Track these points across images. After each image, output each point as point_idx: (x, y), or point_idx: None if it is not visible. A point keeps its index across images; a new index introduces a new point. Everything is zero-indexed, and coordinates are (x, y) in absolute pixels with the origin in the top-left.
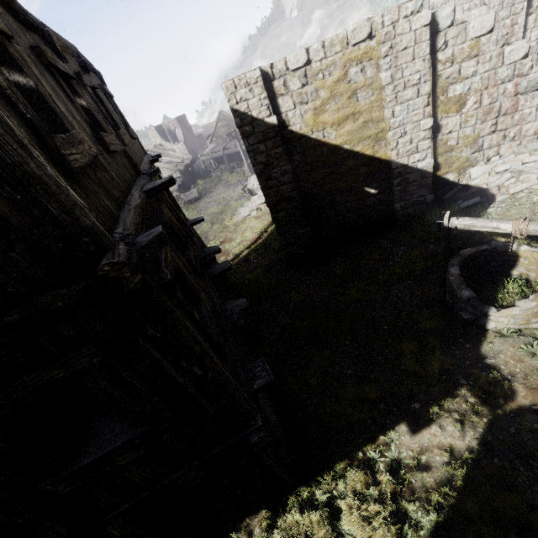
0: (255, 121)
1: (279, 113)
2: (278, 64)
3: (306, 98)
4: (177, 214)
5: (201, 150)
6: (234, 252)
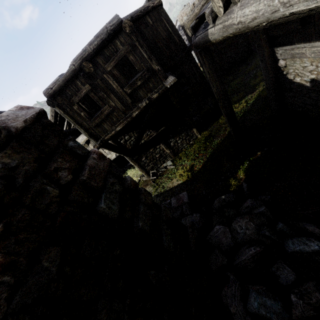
0: None
1: None
2: (196, 2)
3: None
4: None
5: None
6: None
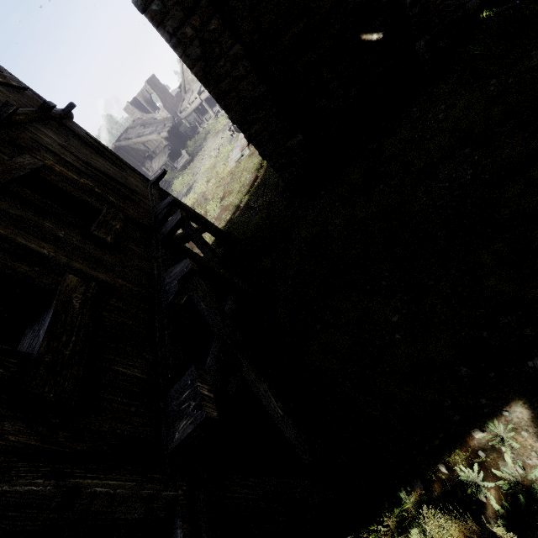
0: None
1: None
2: None
3: None
4: (99, 171)
5: (184, 109)
6: (235, 204)
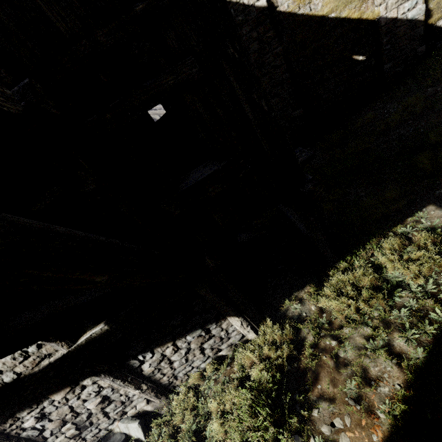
0: (247, 8)
1: None
2: None
3: None
4: None
5: None
6: None
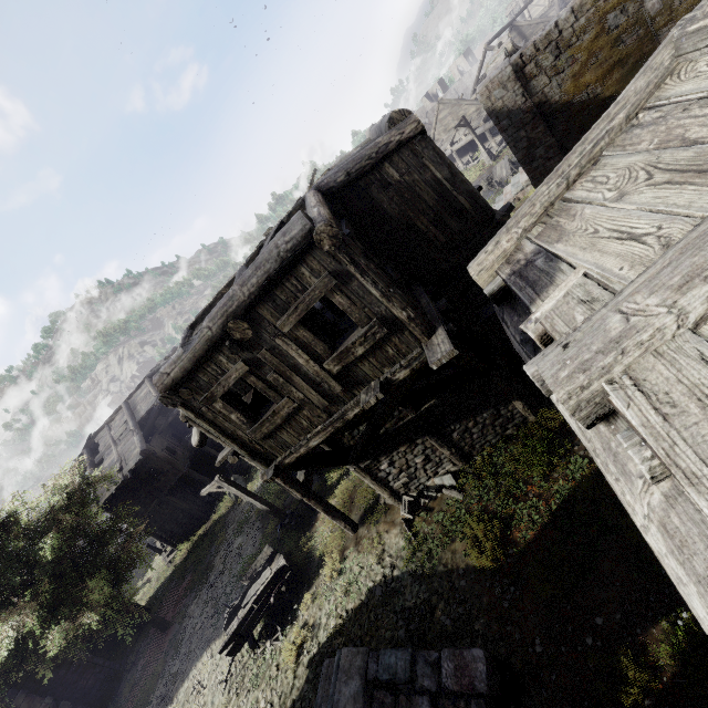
0: (512, 112)
1: (534, 94)
2: (527, 51)
3: (561, 68)
4: None
5: None
6: None
